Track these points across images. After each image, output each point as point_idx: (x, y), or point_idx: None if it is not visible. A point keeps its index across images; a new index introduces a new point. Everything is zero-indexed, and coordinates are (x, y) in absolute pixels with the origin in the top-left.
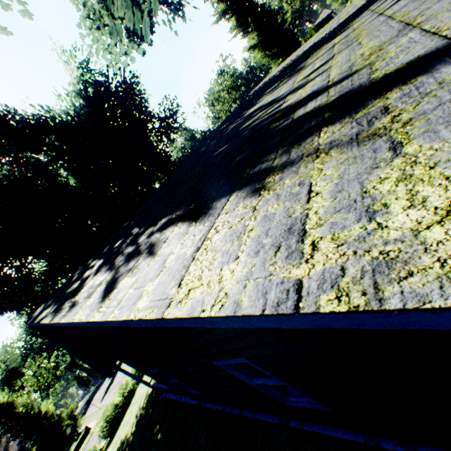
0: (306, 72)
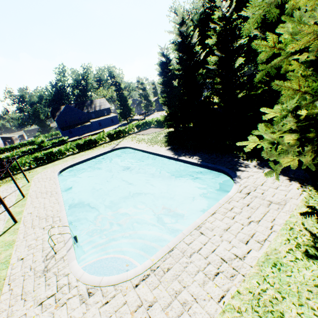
0: None
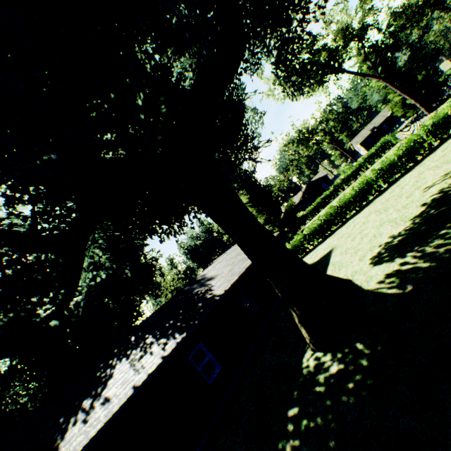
0: (118, 385)
